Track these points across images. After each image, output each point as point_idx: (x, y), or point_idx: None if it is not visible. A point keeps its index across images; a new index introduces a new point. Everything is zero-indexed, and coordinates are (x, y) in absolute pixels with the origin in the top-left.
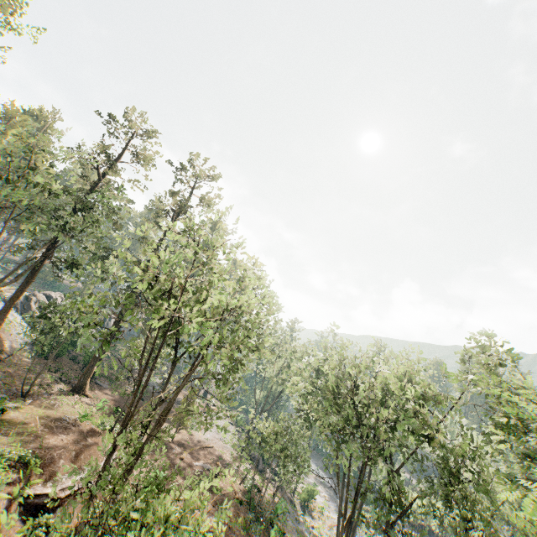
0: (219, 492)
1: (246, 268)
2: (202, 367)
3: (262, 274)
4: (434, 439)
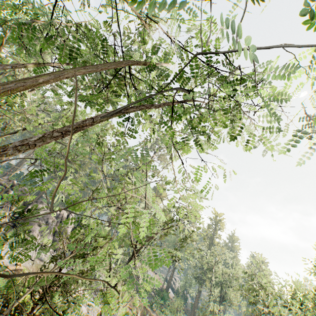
0: None
1: (228, 261)
2: (229, 300)
3: (239, 263)
4: None
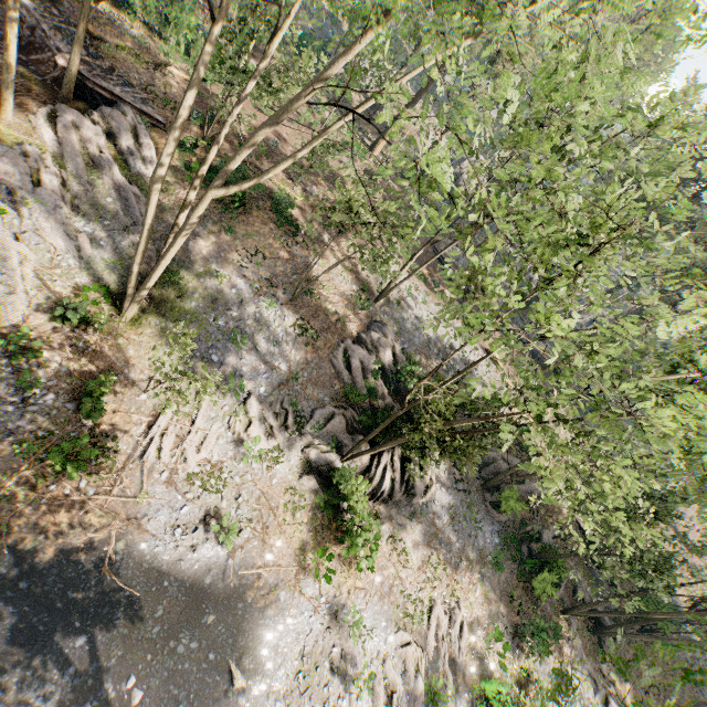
0: (259, 146)
1: None
2: None
3: None
4: None
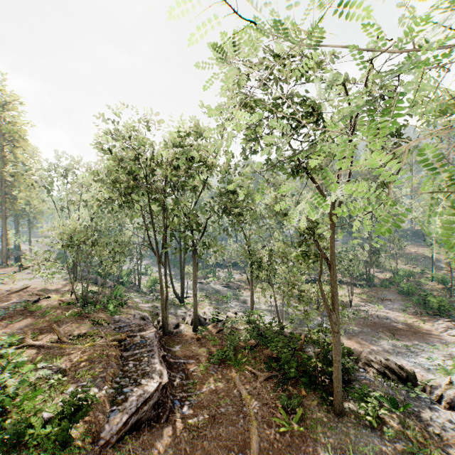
0: (38, 307)
1: None
2: None
3: None
4: (206, 160)
